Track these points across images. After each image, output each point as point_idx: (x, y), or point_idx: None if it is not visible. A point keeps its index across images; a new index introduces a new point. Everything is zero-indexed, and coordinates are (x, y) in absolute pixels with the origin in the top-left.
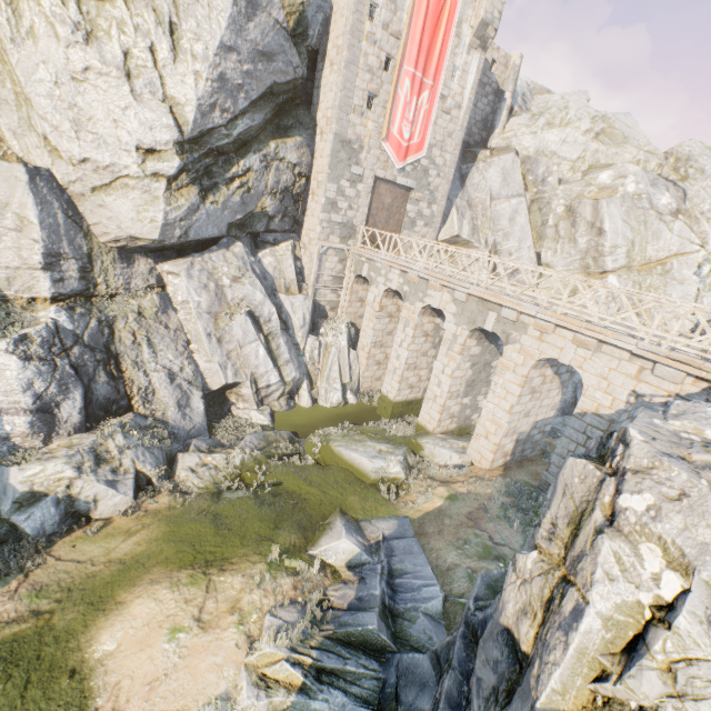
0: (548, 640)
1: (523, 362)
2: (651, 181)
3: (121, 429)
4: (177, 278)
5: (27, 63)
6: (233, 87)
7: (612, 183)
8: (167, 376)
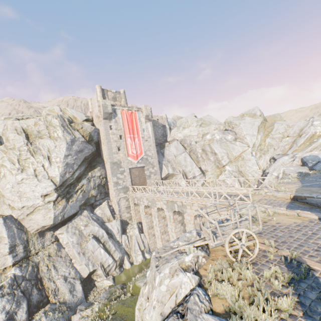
0: None
1: (191, 219)
2: (222, 133)
3: (44, 314)
4: (62, 234)
5: (3, 185)
6: (71, 164)
7: (211, 137)
8: (63, 279)
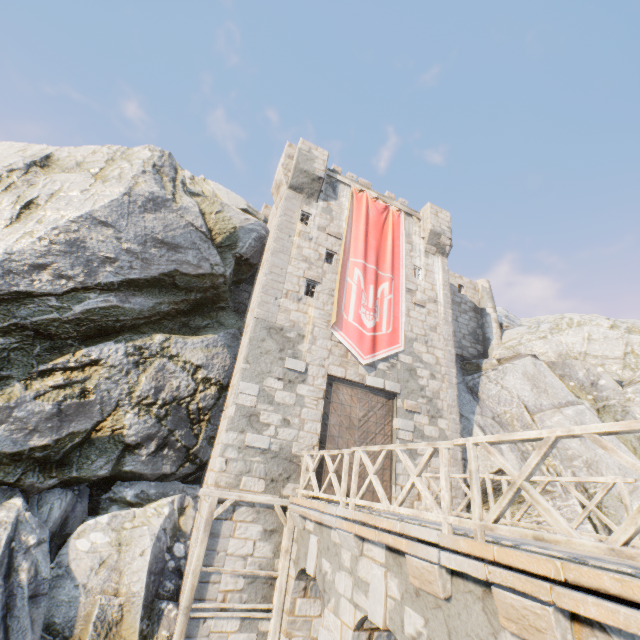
0: None
1: None
2: None
3: None
4: None
5: None
6: (95, 257)
7: None
8: None
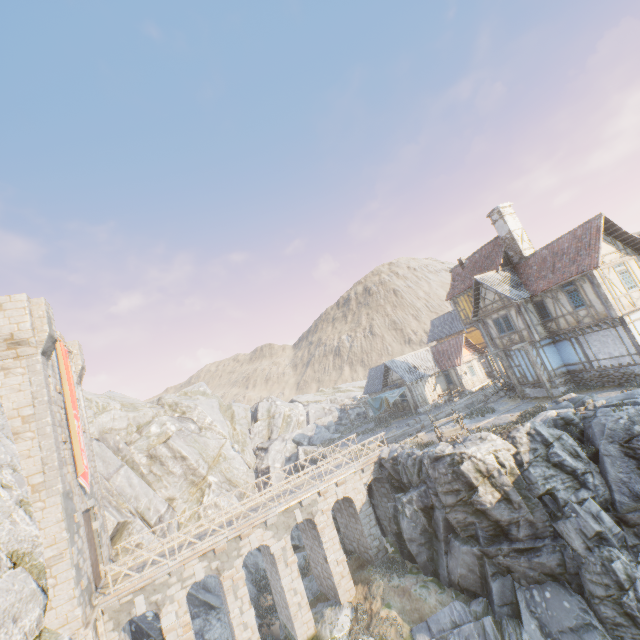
0: (501, 482)
1: (328, 516)
2: (179, 420)
3: None
4: None
5: None
6: None
7: (162, 430)
8: None
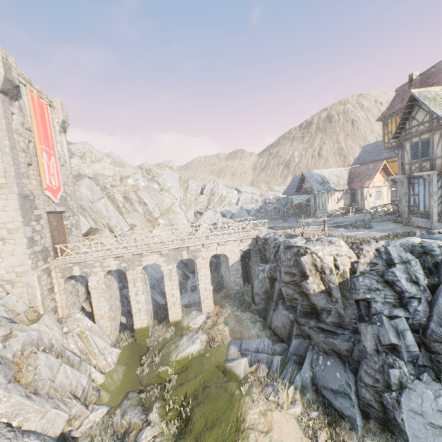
0: (329, 279)
1: (206, 261)
2: (148, 180)
3: None
4: None
5: None
6: None
7: (135, 183)
8: None
